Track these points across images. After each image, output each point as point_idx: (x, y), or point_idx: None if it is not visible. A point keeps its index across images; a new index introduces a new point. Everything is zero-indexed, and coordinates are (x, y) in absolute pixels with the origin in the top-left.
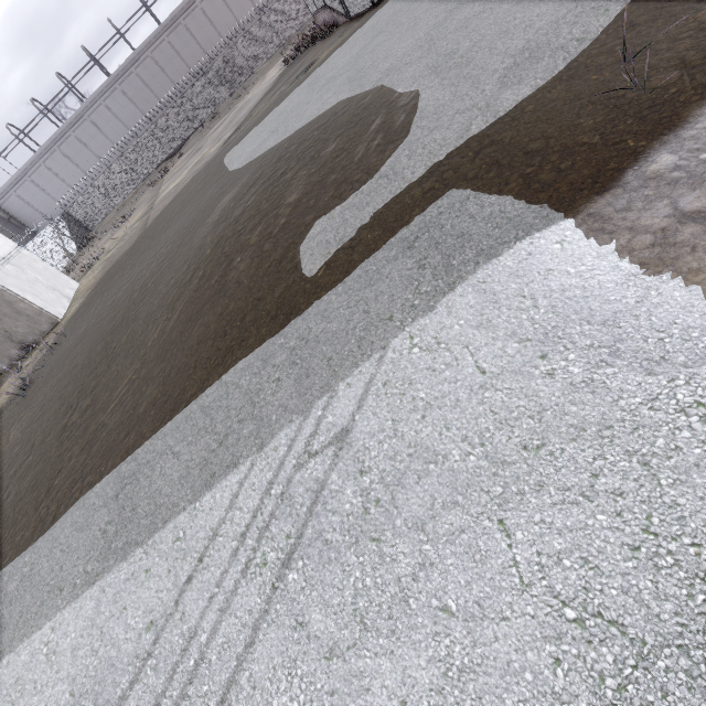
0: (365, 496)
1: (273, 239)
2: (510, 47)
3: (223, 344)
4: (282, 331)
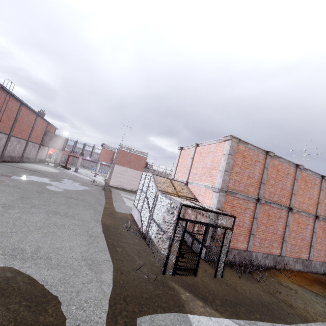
0: None
1: None
2: (74, 256)
3: None
4: None
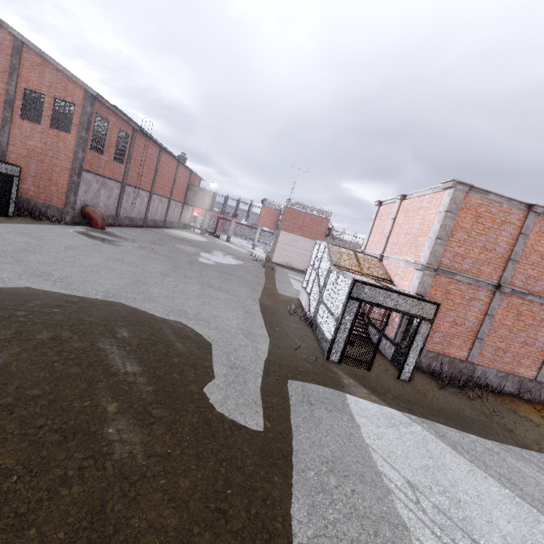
0: (442, 493)
1: (158, 405)
2: (230, 325)
3: (238, 521)
4: (299, 468)
